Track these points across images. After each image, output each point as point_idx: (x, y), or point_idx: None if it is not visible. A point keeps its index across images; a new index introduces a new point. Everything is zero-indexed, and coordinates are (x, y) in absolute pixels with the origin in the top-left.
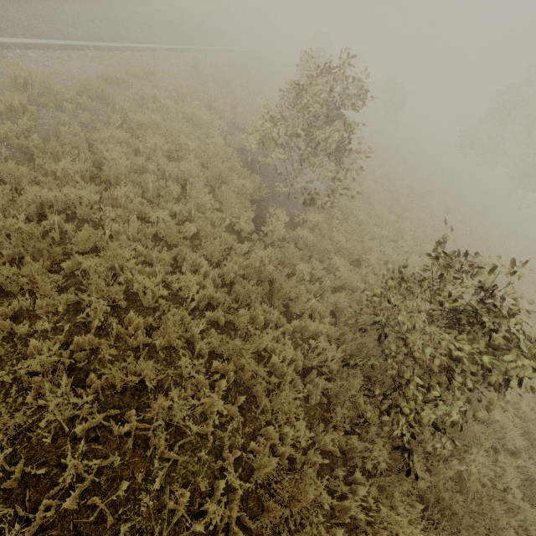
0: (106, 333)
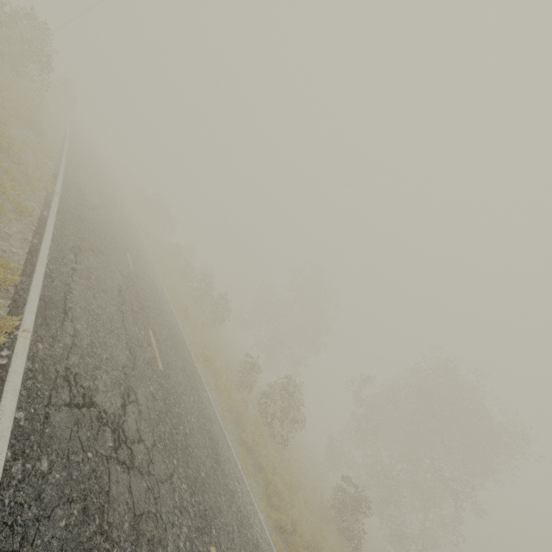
0: None
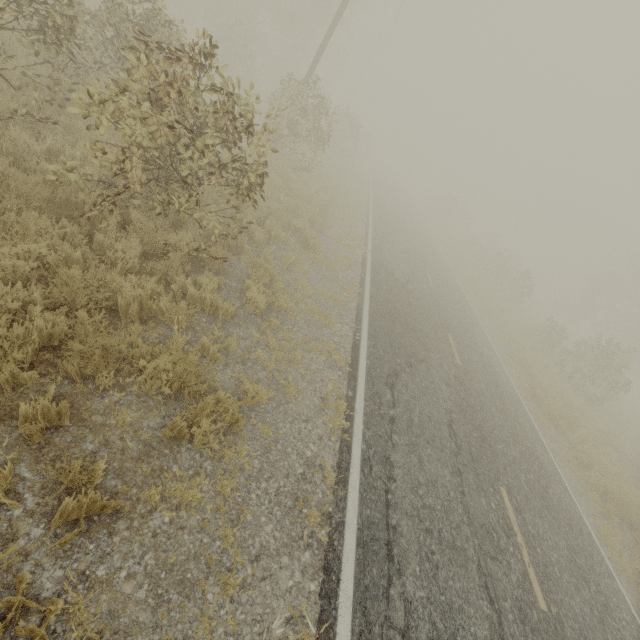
0: (634, 488)
